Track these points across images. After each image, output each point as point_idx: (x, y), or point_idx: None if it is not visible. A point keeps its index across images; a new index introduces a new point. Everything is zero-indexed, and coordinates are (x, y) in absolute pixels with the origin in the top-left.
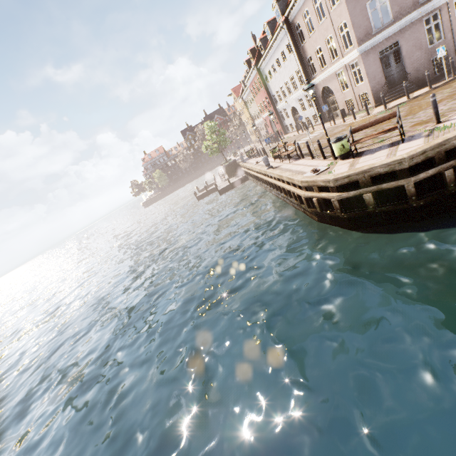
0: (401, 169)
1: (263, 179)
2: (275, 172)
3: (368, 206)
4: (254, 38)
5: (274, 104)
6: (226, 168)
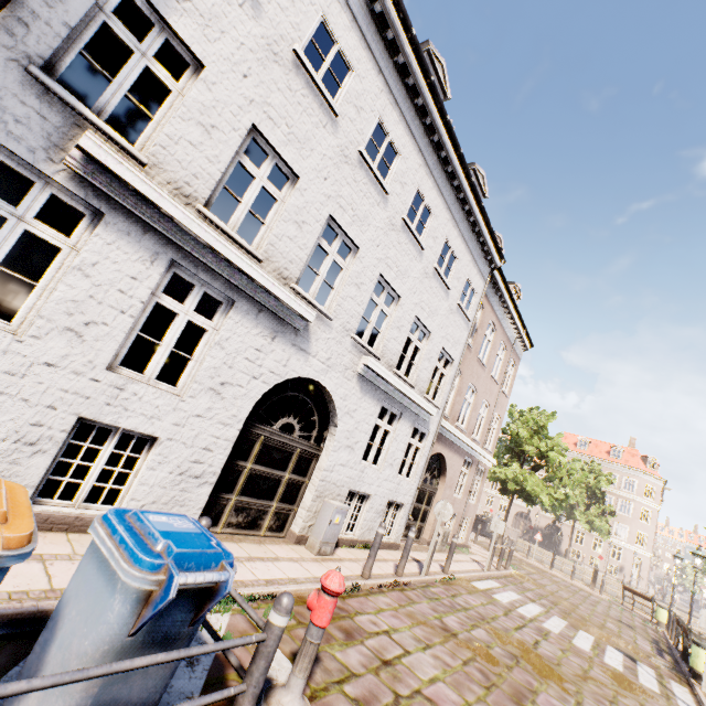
0: None
1: None
2: None
3: None
4: None
5: None
6: None
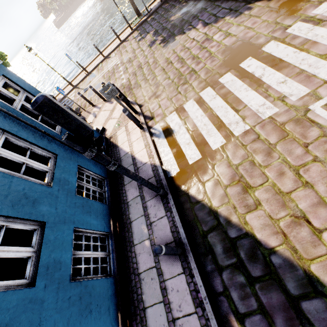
0: None
1: None
2: None
3: None
4: None
5: None
6: None
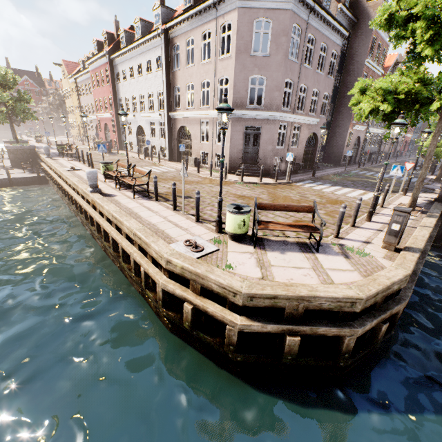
0: (350, 311)
1: (78, 202)
2: (107, 205)
3: (286, 356)
4: (116, 24)
5: (118, 110)
6: (13, 151)
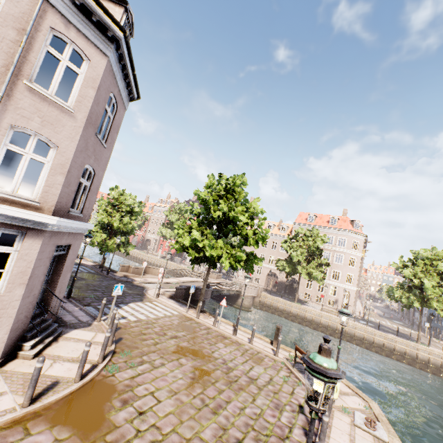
0: None
1: None
2: None
3: None
4: None
5: None
6: None
